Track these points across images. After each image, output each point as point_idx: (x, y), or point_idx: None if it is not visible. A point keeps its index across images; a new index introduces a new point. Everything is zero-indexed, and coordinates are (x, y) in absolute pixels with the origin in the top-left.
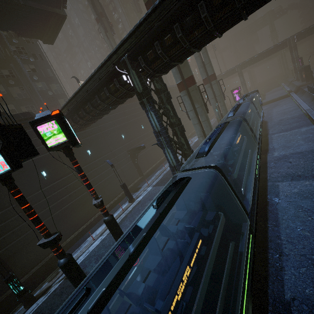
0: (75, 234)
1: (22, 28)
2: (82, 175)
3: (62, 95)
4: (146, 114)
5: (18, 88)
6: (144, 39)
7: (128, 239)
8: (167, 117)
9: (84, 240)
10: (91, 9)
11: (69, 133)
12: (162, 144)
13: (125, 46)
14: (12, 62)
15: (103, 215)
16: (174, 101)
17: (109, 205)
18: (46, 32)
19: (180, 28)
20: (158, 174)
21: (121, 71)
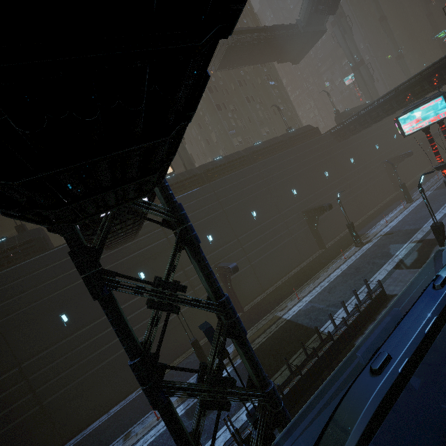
0: None
1: (285, 55)
2: None
3: (293, 115)
4: None
5: (265, 113)
6: None
7: None
8: None
9: (371, 226)
10: None
11: None
12: None
13: None
14: (261, 90)
15: None
16: None
17: (373, 211)
18: (301, 53)
19: None
20: (429, 184)
21: None
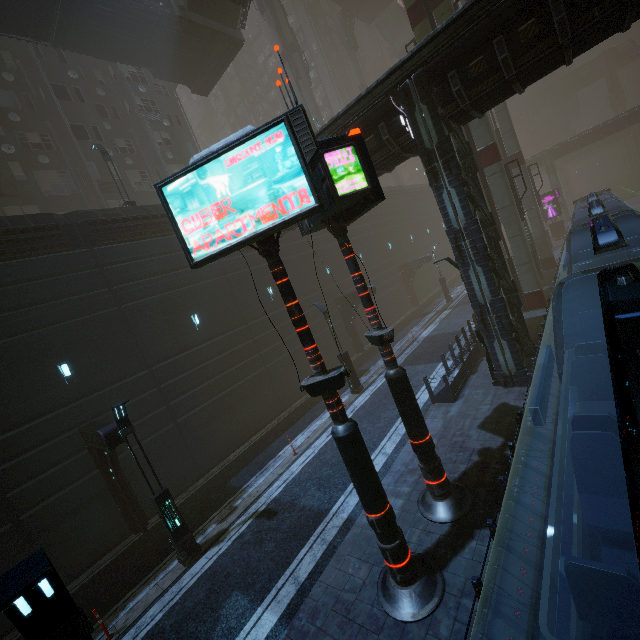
0: (245, 447)
1: (164, 62)
2: (359, 275)
3: None
4: (438, 193)
5: (138, 172)
6: (473, 34)
7: (632, 310)
8: (475, 203)
9: (271, 456)
10: (273, 38)
11: (372, 174)
12: (463, 258)
13: (424, 53)
14: (133, 125)
15: (388, 363)
16: (416, 216)
17: (304, 400)
18: (203, 72)
19: (562, 2)
20: (399, 347)
21: (398, 109)
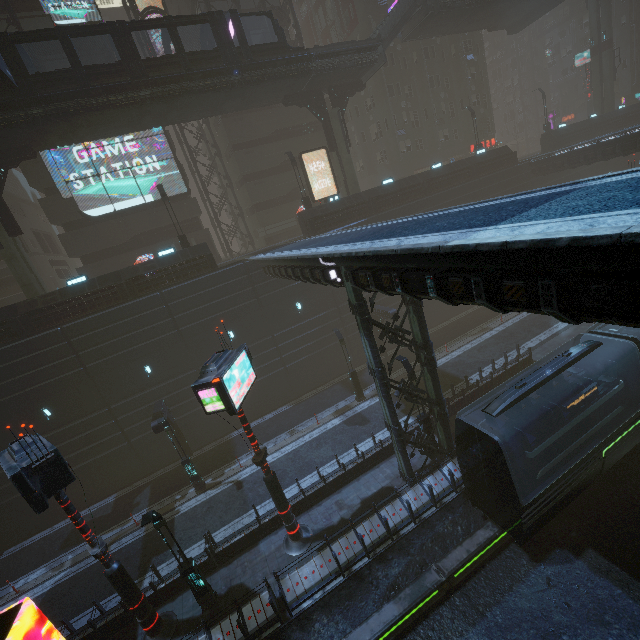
0: None
1: (503, 21)
2: None
3: (486, 112)
4: None
5: (448, 104)
6: None
7: None
8: None
9: None
10: None
11: None
12: None
13: None
14: (453, 65)
15: None
16: None
17: None
18: (526, 20)
19: None
20: None
21: None
